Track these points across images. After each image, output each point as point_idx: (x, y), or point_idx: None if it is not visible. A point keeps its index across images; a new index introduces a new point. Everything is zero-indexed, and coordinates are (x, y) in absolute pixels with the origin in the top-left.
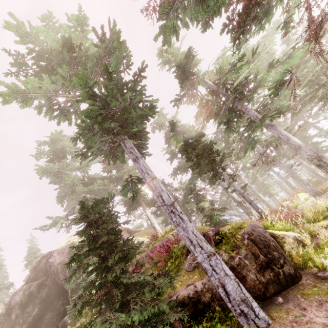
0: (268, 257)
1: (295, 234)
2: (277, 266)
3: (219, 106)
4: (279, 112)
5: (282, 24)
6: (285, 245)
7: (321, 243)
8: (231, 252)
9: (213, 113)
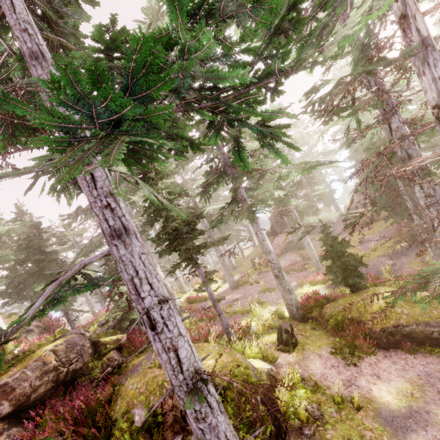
0: (276, 425)
1: (268, 367)
2: (283, 437)
3: (207, 158)
4: (260, 203)
5: (320, 128)
6: None
7: (293, 380)
8: (252, 439)
9: (210, 170)
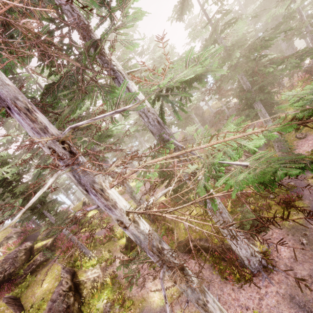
0: None
1: (96, 275)
2: None
3: None
4: (115, 143)
5: None
6: (84, 290)
7: (105, 285)
8: None
9: None
